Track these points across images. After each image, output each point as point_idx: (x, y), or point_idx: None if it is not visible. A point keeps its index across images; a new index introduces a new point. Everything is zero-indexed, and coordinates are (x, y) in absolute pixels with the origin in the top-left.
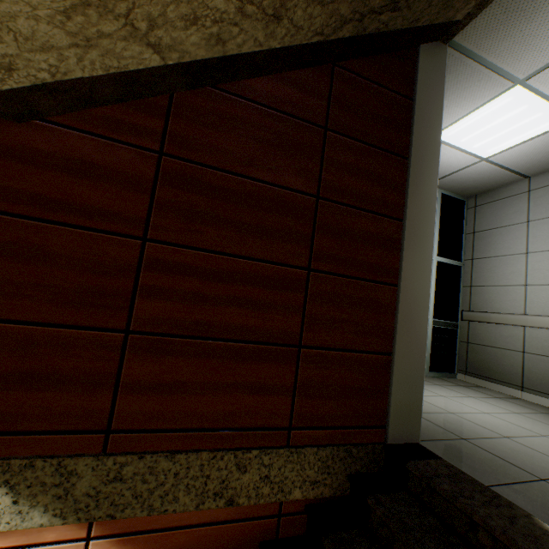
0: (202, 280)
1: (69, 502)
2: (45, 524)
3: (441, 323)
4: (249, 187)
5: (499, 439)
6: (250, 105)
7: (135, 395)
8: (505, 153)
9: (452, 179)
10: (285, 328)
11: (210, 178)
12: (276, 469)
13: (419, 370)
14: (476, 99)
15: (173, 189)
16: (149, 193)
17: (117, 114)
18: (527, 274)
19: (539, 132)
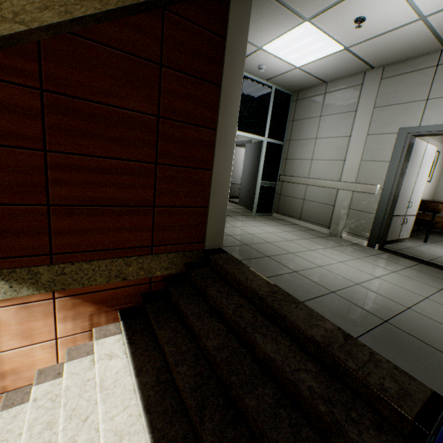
0: (89, 173)
1: (40, 285)
2: (30, 294)
3: (266, 184)
4: (110, 112)
5: (264, 243)
6: (102, 47)
7: (62, 237)
8: (309, 65)
9: (281, 79)
10: (144, 197)
11: (82, 107)
12: (146, 264)
13: (223, 214)
14: (283, 26)
15: (57, 116)
16: (41, 120)
17: (0, 60)
18: (313, 153)
19: (326, 54)
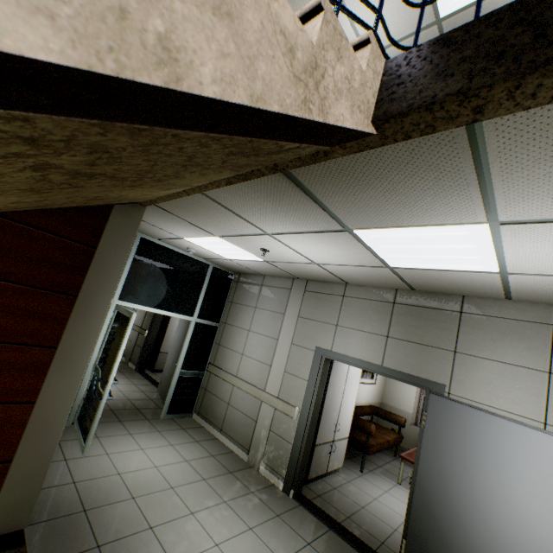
0: None
1: None
2: None
3: (189, 373)
4: None
5: (123, 502)
6: None
7: None
8: (239, 261)
9: (217, 261)
10: None
11: None
12: None
13: (43, 468)
14: (196, 233)
15: None
16: None
17: None
18: (245, 346)
19: (250, 259)
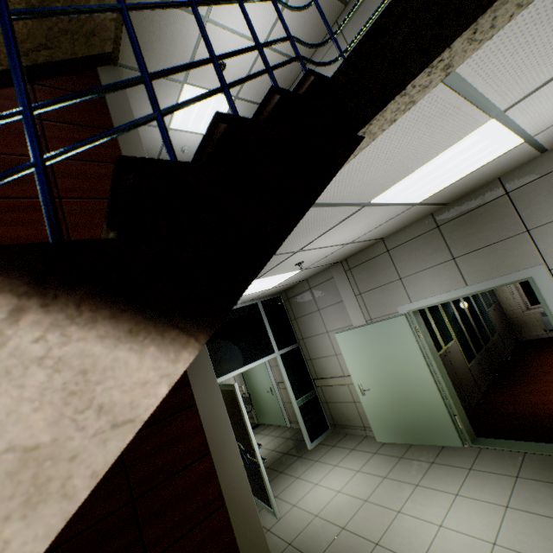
0: None
1: None
2: None
3: None
4: None
5: None
6: None
7: None
8: None
9: None
10: None
11: None
12: None
13: None
14: (170, 97)
15: None
16: None
17: None
18: None
19: (226, 111)
